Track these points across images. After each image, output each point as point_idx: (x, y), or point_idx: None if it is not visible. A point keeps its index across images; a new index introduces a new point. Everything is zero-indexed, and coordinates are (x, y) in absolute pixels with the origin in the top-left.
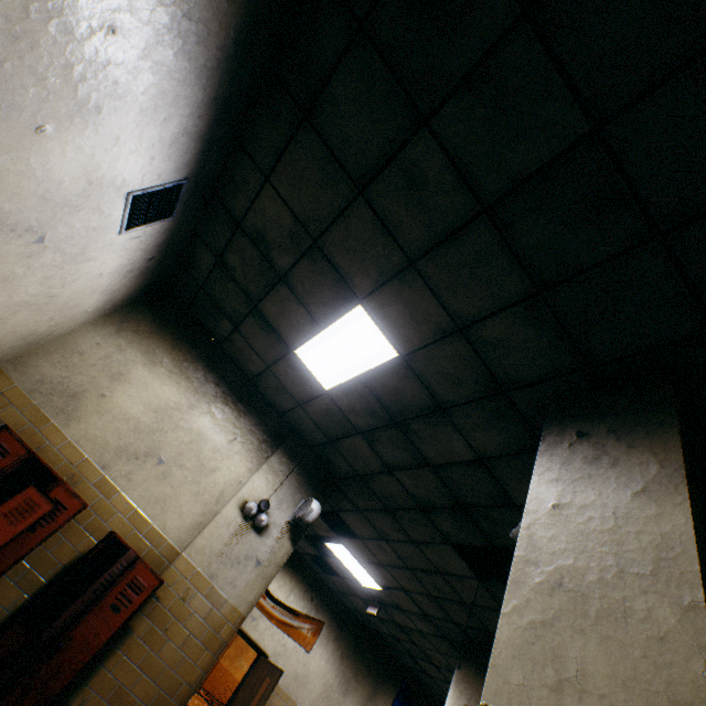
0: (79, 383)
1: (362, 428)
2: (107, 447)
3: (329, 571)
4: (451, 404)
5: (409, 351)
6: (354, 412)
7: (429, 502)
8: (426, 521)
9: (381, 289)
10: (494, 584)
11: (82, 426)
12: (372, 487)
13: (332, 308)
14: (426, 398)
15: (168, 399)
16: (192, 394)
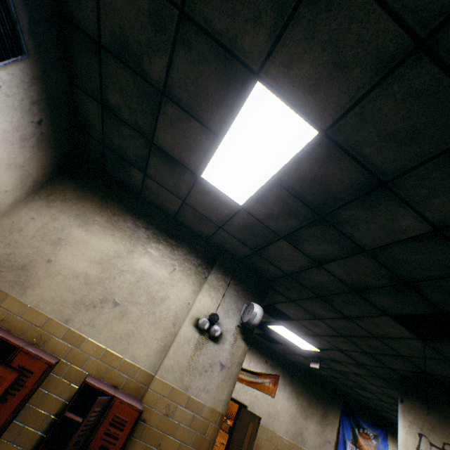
0: (25, 255)
1: (283, 232)
2: (65, 304)
3: (272, 340)
4: (397, 173)
5: (333, 120)
6: (273, 218)
7: (364, 284)
8: (360, 300)
9: (282, 39)
10: (438, 341)
11: (37, 292)
12: (301, 281)
13: (225, 105)
14: (359, 177)
15: (107, 251)
16: (127, 241)
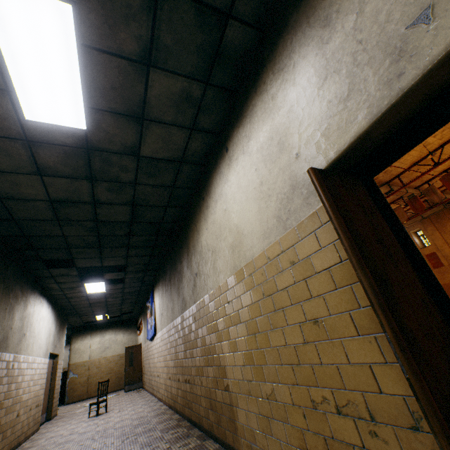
0: None
1: None
2: None
3: None
4: None
5: None
6: None
7: None
8: None
9: None
10: None
11: None
12: None
13: None
14: None
15: None
16: None
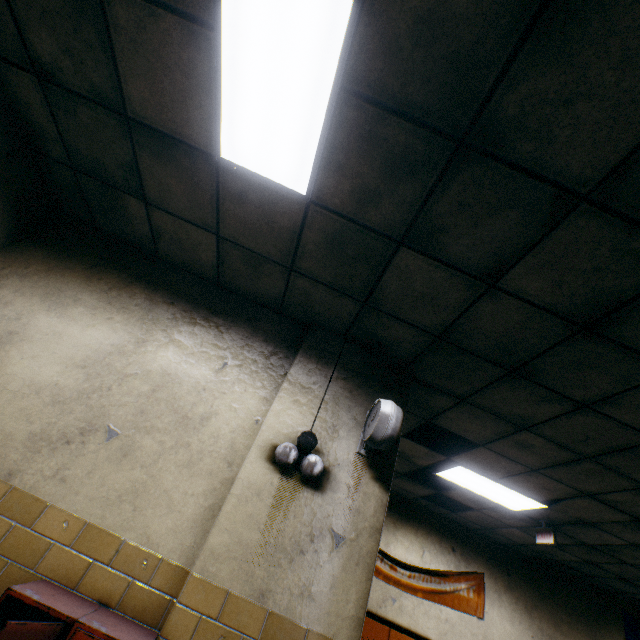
0: None
1: (399, 228)
2: (9, 442)
3: (456, 509)
4: None
5: None
6: (370, 199)
7: (601, 301)
8: (602, 350)
9: None
10: None
11: None
12: (467, 344)
13: None
14: None
15: (98, 345)
16: (135, 327)
